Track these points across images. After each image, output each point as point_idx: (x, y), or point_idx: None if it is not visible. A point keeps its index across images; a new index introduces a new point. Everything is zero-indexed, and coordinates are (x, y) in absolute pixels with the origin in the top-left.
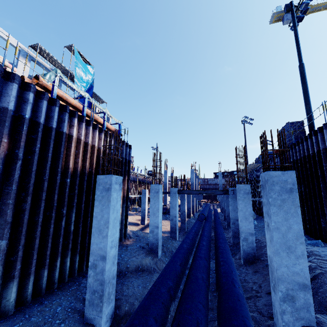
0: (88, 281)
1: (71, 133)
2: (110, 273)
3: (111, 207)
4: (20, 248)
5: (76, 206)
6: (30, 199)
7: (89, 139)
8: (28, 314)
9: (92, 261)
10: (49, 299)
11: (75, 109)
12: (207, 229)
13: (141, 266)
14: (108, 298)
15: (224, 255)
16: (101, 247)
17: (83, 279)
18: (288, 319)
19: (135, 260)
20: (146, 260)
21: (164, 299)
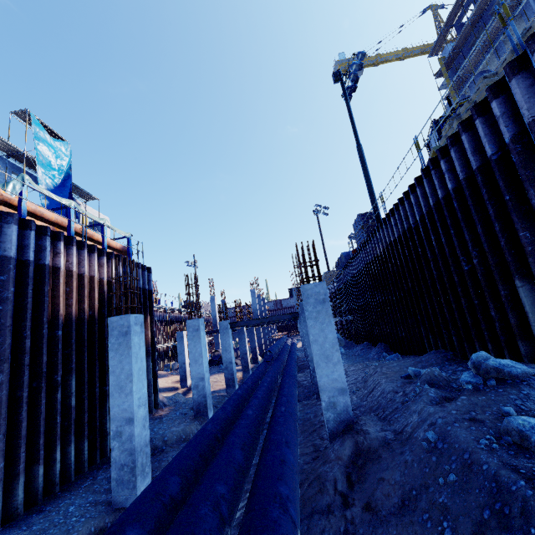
0: (112, 456)
1: (57, 264)
2: (141, 439)
3: (133, 355)
4: (0, 438)
5: (76, 368)
6: (8, 367)
7: (85, 268)
8: (26, 526)
9: (114, 429)
10: (52, 504)
11: (56, 226)
12: (273, 369)
13: (184, 436)
14: (142, 470)
15: (284, 390)
16: (125, 407)
17: (99, 472)
18: (332, 425)
19: (175, 430)
20: (191, 426)
21: (209, 439)
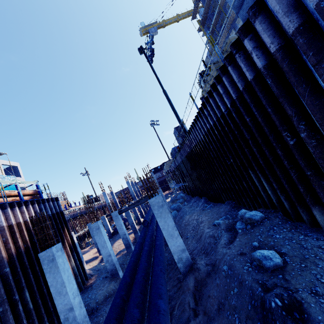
0: None
1: None
2: (81, 316)
3: (61, 271)
4: None
5: (26, 284)
6: None
7: (12, 220)
8: None
9: (63, 317)
10: None
11: None
12: (149, 233)
13: (108, 294)
14: None
15: (156, 251)
16: (66, 303)
17: None
18: (183, 270)
19: (102, 292)
20: (110, 286)
21: (120, 305)
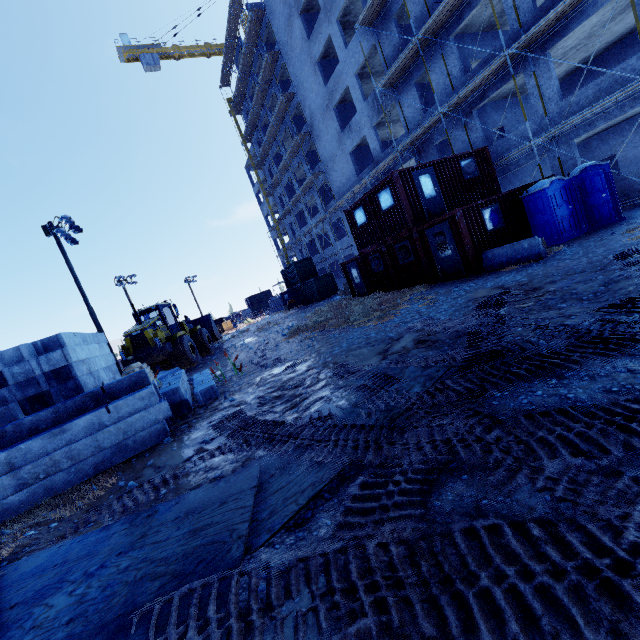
0: None
1: None
2: None
3: None
4: None
5: None
6: None
7: None
8: None
9: None
10: None
11: None
12: None
13: None
14: None
15: None
16: None
17: None
18: None
19: None
20: None
21: None
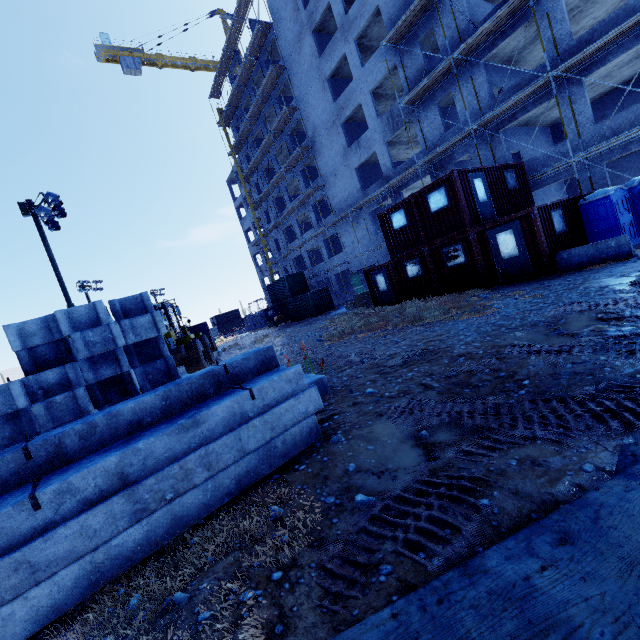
0: None
1: None
2: None
3: None
4: None
5: None
6: None
7: None
8: None
9: None
10: None
11: None
12: None
13: None
14: None
15: None
16: None
17: None
18: None
19: None
20: None
21: None
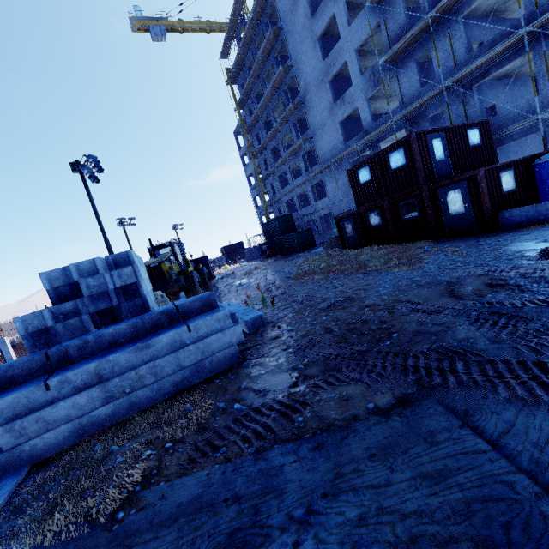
0: None
1: None
2: None
3: None
4: None
5: None
6: None
7: None
8: None
9: None
10: None
11: None
12: None
13: None
14: None
15: None
16: None
17: None
18: None
19: None
20: None
21: None
